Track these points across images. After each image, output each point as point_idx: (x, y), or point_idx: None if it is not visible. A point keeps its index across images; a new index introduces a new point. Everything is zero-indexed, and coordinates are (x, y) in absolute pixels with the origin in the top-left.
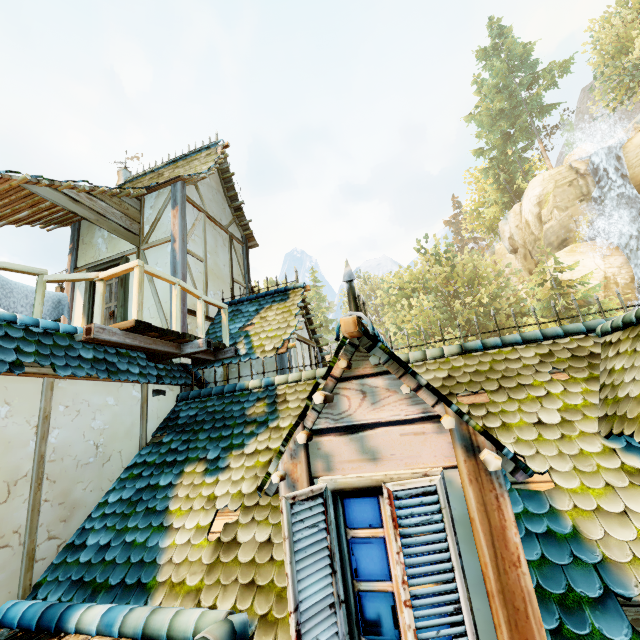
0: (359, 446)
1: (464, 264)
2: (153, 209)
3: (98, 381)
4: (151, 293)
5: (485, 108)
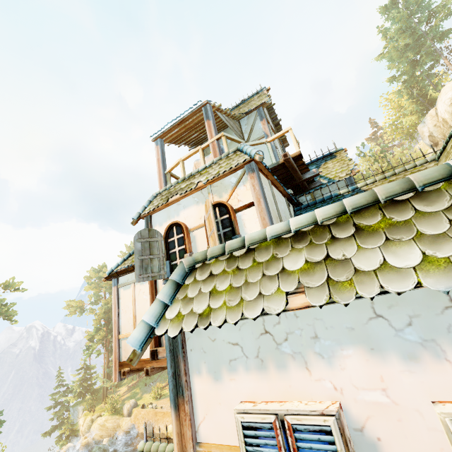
0: None
1: (396, 160)
2: (247, 125)
3: (276, 189)
4: None
5: (392, 47)
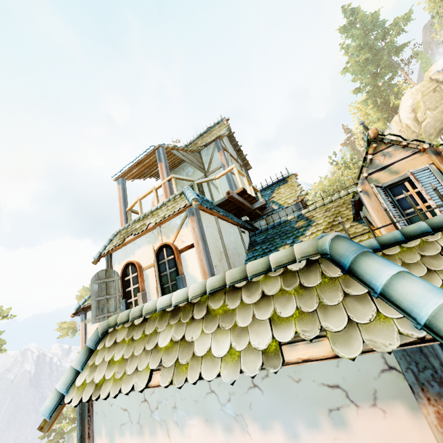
0: (389, 172)
1: None
2: (207, 156)
3: (226, 222)
4: (218, 194)
5: (354, 62)
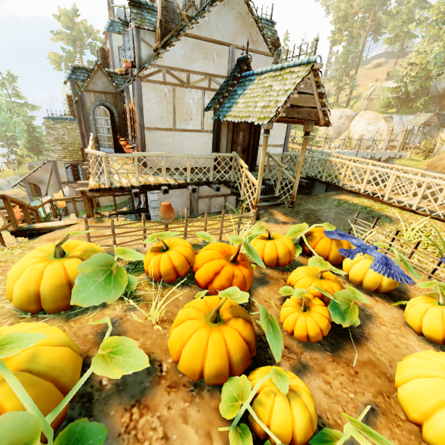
0: None
1: None
2: None
3: None
4: None
5: None
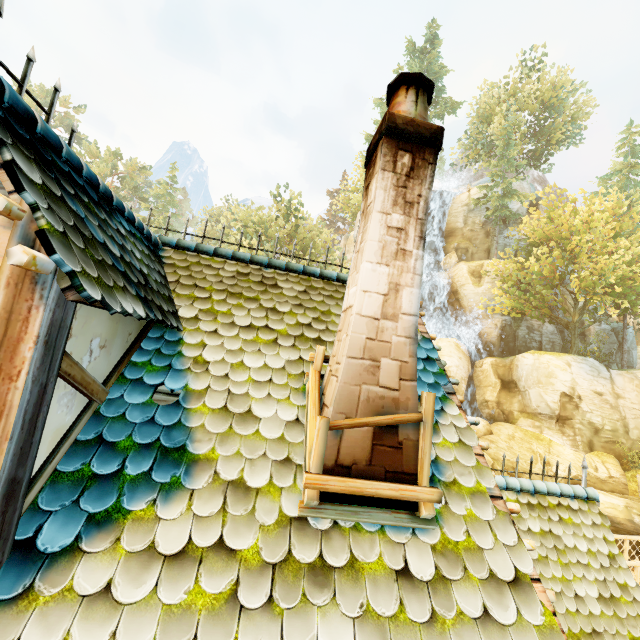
0: None
1: (310, 231)
2: None
3: None
4: None
5: None
